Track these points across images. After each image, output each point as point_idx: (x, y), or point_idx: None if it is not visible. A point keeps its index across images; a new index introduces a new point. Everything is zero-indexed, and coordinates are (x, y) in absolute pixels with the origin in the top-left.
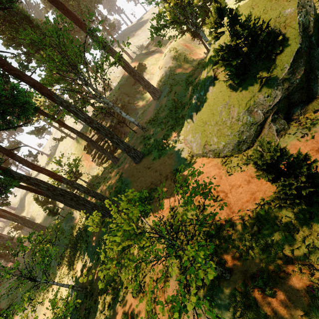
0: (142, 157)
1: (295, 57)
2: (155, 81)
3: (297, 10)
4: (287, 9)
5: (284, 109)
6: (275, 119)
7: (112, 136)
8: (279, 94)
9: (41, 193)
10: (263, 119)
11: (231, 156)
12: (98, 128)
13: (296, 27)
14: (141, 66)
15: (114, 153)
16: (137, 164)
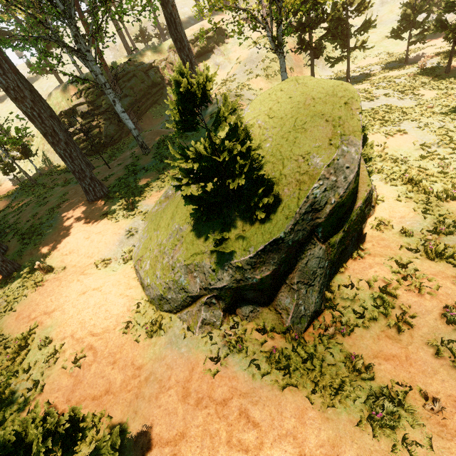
0: (101, 196)
1: (267, 247)
2: (225, 75)
3: (324, 171)
4: (318, 156)
5: (228, 300)
6: (211, 304)
7: (56, 141)
8: (226, 280)
9: None
10: (197, 294)
11: (151, 303)
12: (32, 116)
13: (301, 201)
14: (222, 34)
15: (105, 149)
16: (88, 204)
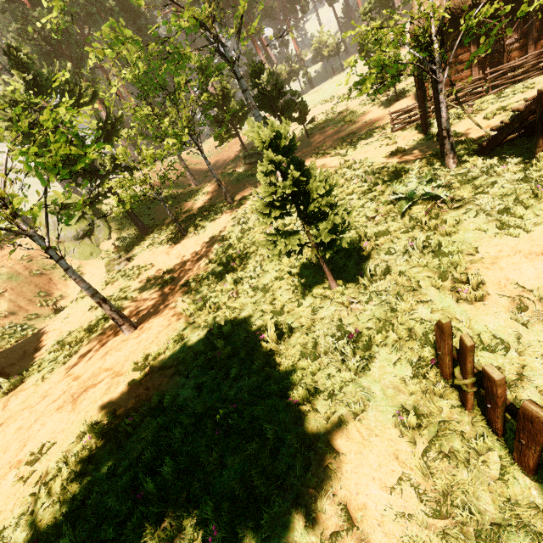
0: None
1: None
2: None
3: None
4: None
5: None
6: None
7: None
8: None
9: (337, 19)
10: None
11: None
12: None
13: None
14: None
15: None
16: None
